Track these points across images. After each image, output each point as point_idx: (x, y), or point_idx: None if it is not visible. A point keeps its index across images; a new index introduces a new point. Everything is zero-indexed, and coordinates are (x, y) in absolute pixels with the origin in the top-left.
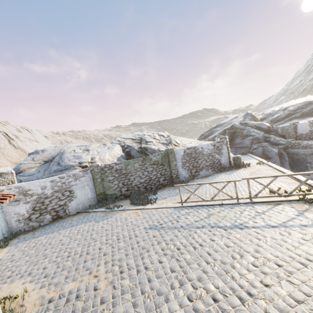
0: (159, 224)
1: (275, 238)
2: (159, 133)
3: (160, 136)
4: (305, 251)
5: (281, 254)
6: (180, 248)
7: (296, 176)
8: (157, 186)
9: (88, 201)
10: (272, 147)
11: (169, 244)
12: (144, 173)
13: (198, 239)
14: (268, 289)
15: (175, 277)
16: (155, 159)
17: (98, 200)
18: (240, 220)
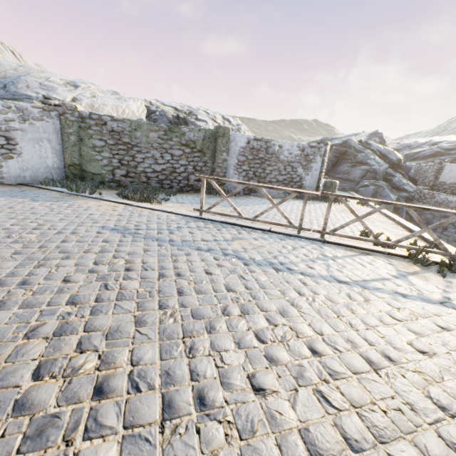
0: (135, 229)
1: (334, 301)
2: (225, 116)
3: (224, 120)
4: (387, 338)
5: (332, 331)
6: (133, 269)
7: (414, 228)
8: (182, 186)
9: (45, 171)
10: (390, 191)
11: (119, 259)
12: (163, 156)
13: (182, 265)
14: (258, 400)
15: (64, 315)
16: (190, 137)
17: (66, 175)
18: (284, 258)
